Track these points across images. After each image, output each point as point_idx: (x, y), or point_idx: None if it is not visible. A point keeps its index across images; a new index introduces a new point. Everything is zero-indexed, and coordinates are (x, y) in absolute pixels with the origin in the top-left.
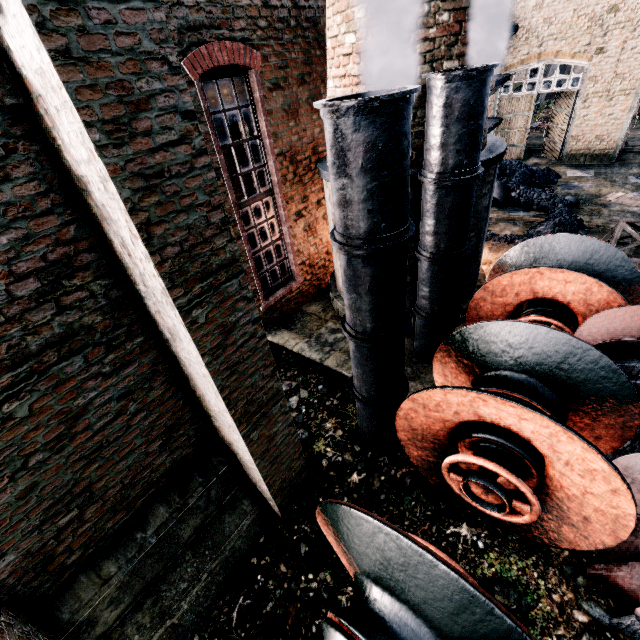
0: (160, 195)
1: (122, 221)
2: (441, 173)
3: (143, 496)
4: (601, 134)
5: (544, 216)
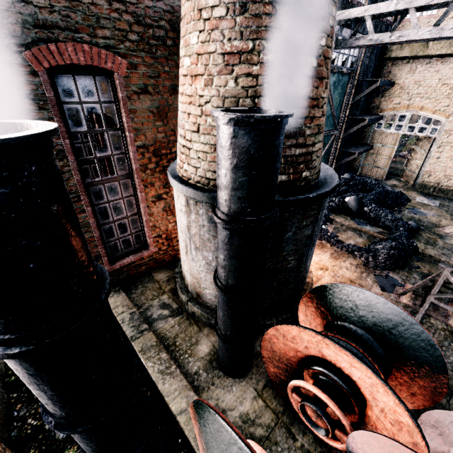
0: None
1: None
2: (224, 214)
3: None
4: (449, 174)
5: (386, 234)
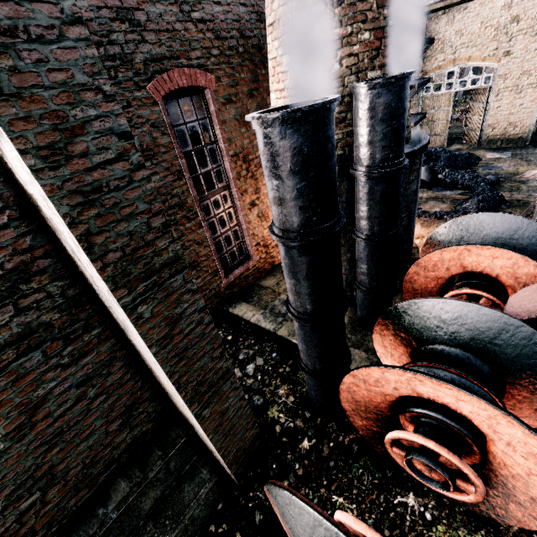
0: (99, 208)
1: (66, 233)
2: (370, 166)
3: (105, 472)
4: (514, 121)
5: (468, 194)
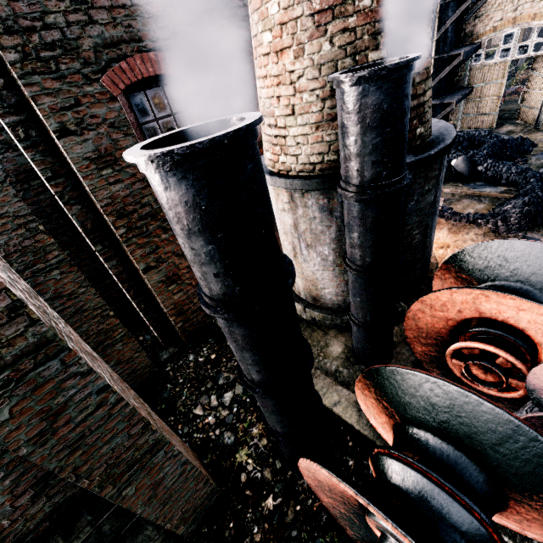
0: None
1: None
2: (357, 186)
3: None
4: None
5: (513, 192)
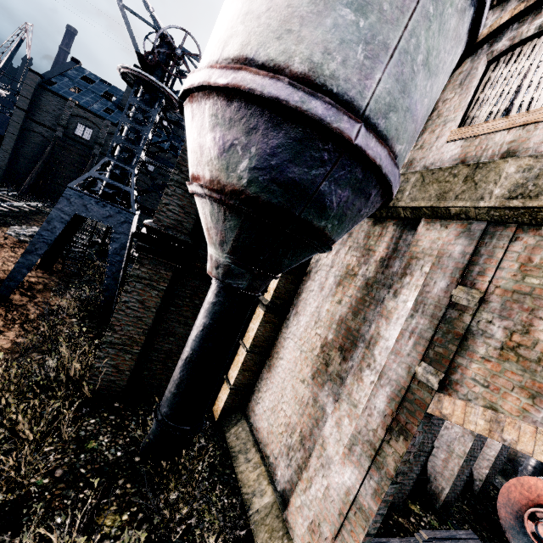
0: None
1: None
2: None
3: None
4: None
5: None
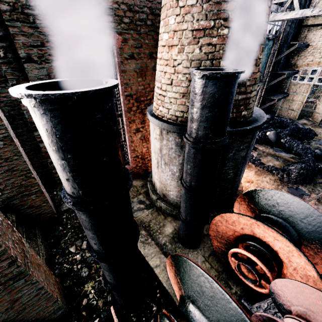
0: None
1: None
2: (193, 138)
3: None
4: None
5: (297, 159)
